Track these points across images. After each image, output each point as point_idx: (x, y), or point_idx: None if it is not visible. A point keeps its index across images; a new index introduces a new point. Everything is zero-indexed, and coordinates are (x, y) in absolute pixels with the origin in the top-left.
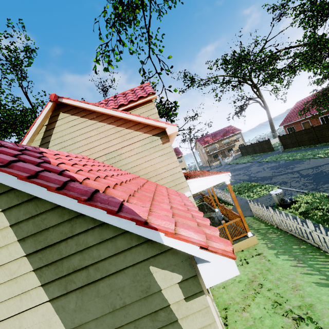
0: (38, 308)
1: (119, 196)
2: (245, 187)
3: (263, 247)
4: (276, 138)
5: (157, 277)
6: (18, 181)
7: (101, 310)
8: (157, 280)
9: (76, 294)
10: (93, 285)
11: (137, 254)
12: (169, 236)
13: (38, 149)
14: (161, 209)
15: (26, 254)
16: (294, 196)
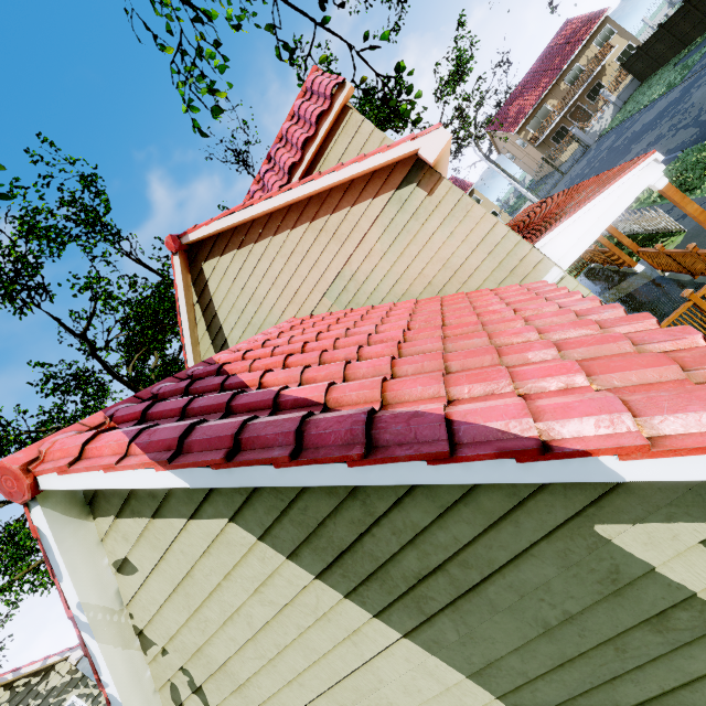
0: (392, 651)
1: (421, 395)
2: (701, 163)
3: None
4: None
5: (628, 545)
6: (216, 472)
7: (518, 635)
8: (630, 552)
9: (448, 616)
10: (474, 594)
11: (545, 511)
12: (635, 458)
13: (212, 361)
14: (544, 375)
15: (315, 575)
16: None
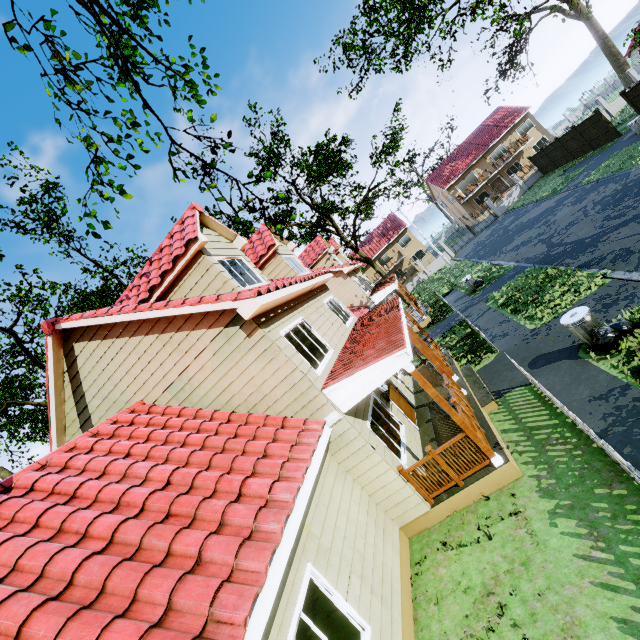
0: None
1: None
2: (531, 288)
3: (531, 488)
4: (633, 82)
5: None
6: None
7: None
8: None
9: None
10: None
11: None
12: None
13: (10, 482)
14: None
15: None
16: (636, 307)
